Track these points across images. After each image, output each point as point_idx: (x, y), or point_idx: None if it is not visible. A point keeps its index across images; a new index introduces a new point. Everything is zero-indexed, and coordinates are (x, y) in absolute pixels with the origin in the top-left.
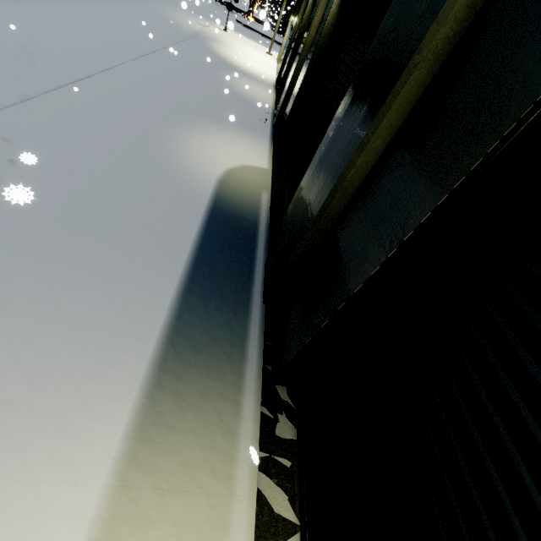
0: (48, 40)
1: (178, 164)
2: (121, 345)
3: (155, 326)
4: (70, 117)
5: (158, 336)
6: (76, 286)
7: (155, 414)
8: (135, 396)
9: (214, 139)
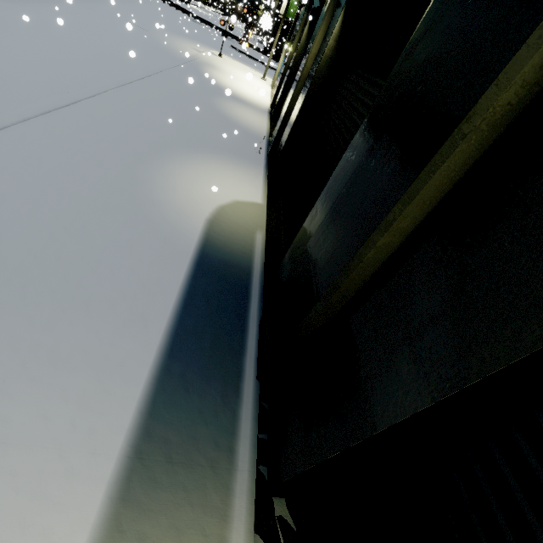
0: (30, 64)
1: (163, 203)
2: (69, 467)
3: (119, 430)
4: (41, 151)
5: (122, 445)
6: (18, 380)
7: None
8: None
9: (204, 171)
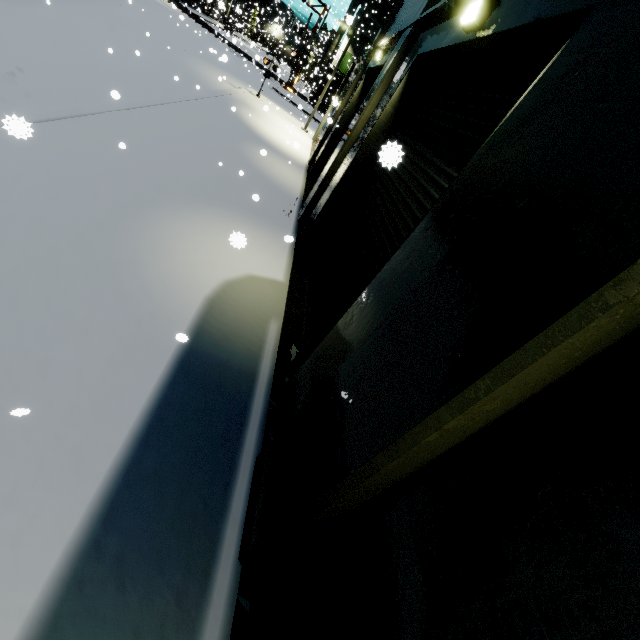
0: (5, 61)
1: (149, 269)
2: None
3: None
4: None
5: None
6: None
7: None
8: None
9: (215, 232)
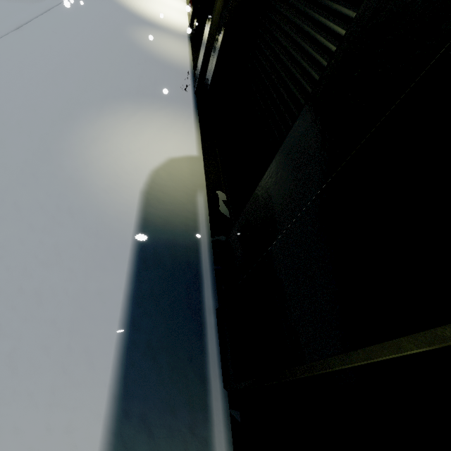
0: None
1: (89, 182)
2: None
3: None
4: None
5: None
6: None
7: None
8: None
9: (130, 128)
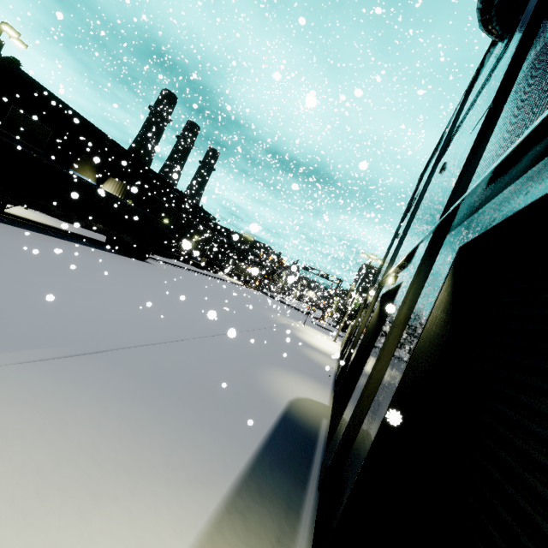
0: (204, 317)
1: (264, 385)
2: (215, 468)
3: (237, 467)
4: (210, 349)
5: (238, 473)
6: (198, 426)
7: (228, 520)
8: (218, 502)
9: (289, 378)
